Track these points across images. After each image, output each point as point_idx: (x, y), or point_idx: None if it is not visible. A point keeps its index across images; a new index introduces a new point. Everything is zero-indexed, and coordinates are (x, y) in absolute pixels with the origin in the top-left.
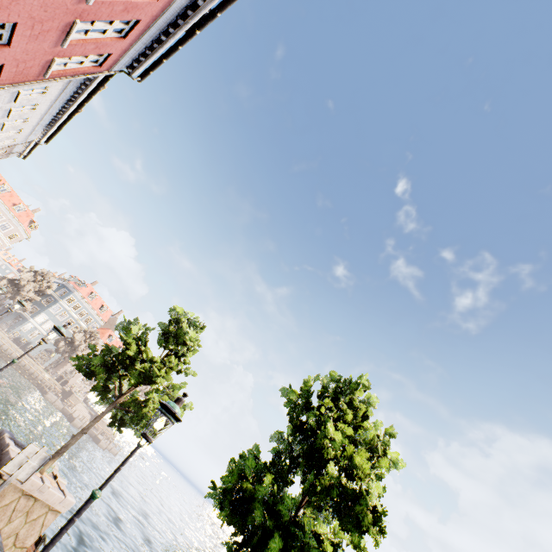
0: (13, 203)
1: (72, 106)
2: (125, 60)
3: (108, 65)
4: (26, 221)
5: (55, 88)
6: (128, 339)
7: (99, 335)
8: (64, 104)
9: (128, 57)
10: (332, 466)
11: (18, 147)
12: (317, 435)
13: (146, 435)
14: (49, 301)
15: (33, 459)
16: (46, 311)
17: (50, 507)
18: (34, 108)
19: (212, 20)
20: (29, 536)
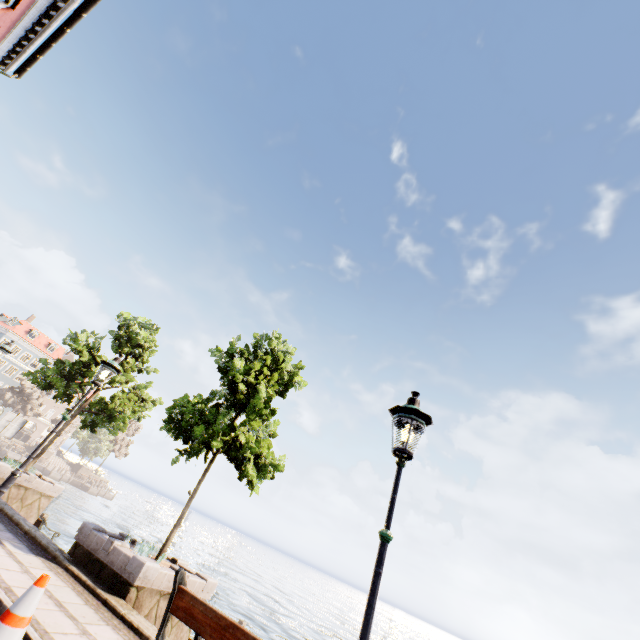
0: None
1: None
2: None
3: None
4: None
5: None
6: (79, 347)
7: None
8: None
9: None
10: (241, 385)
11: None
12: (230, 369)
13: (95, 382)
14: None
15: (13, 422)
16: None
17: (42, 494)
18: None
19: (79, 20)
20: (29, 517)
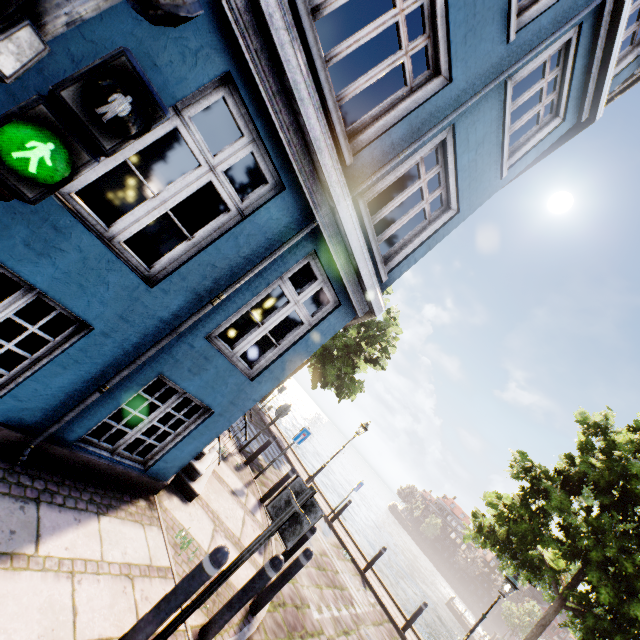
0: None
1: None
2: None
3: None
4: None
5: None
6: None
7: None
8: None
9: None
10: None
11: None
12: None
13: None
14: None
15: None
16: None
17: None
18: None
19: None
20: None
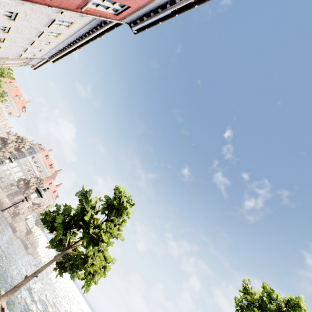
0: (16, 94)
1: (81, 41)
2: (133, 16)
3: (121, 16)
4: (21, 106)
5: (77, 25)
6: (87, 207)
7: (45, 182)
8: (75, 39)
9: (137, 14)
10: None
11: (33, 61)
12: None
13: None
14: (21, 155)
15: None
16: (17, 161)
17: None
18: (57, 36)
19: None
20: None
